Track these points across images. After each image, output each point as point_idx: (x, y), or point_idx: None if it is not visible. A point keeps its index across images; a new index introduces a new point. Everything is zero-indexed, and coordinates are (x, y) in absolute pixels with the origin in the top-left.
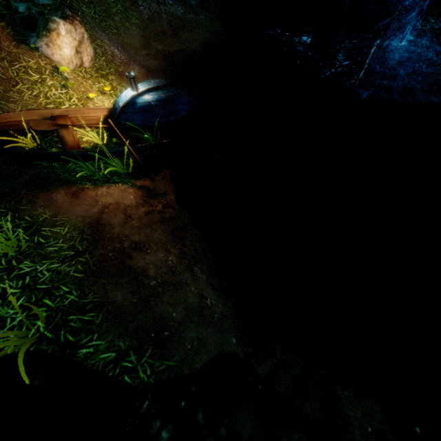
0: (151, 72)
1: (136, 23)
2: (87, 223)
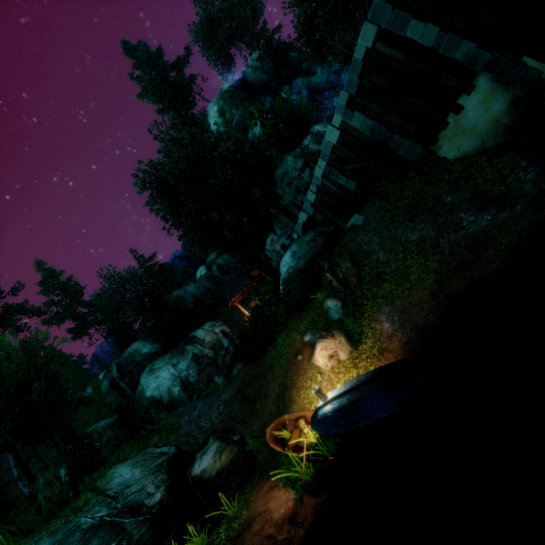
0: (422, 334)
1: (434, 267)
2: (250, 518)
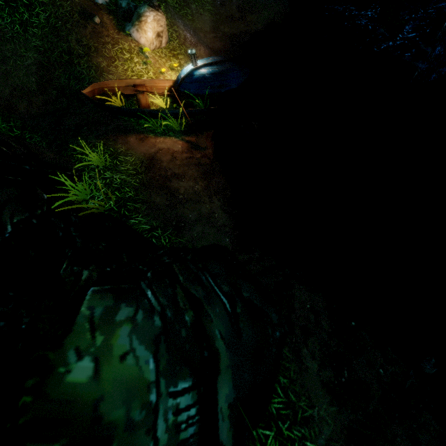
0: (215, 53)
1: (209, 9)
2: (146, 157)
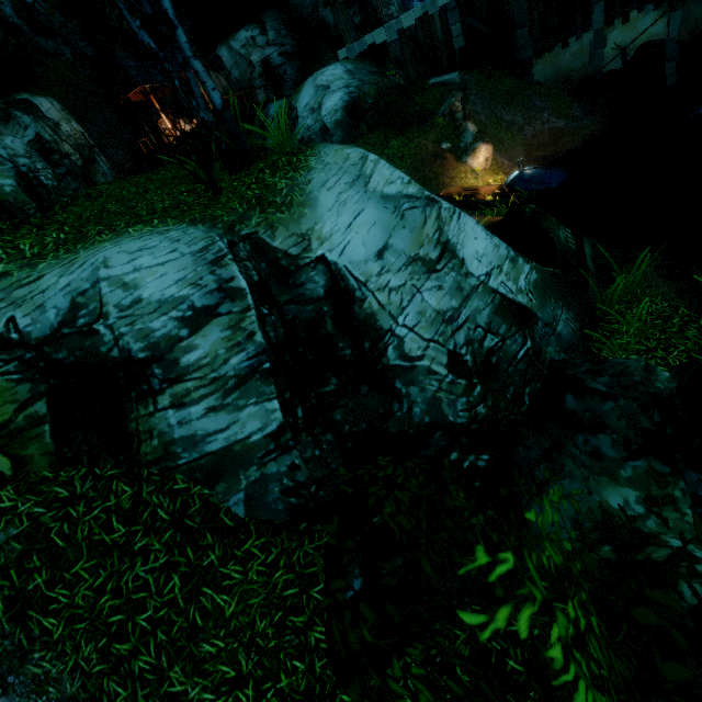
0: None
1: (520, 143)
2: (491, 222)
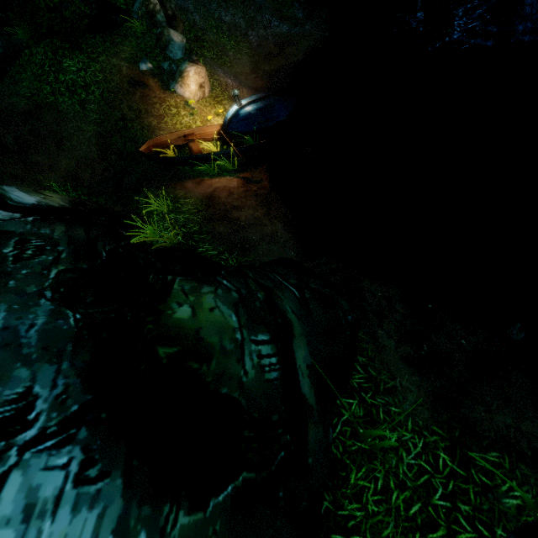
0: (258, 92)
1: (246, 52)
2: (205, 197)
